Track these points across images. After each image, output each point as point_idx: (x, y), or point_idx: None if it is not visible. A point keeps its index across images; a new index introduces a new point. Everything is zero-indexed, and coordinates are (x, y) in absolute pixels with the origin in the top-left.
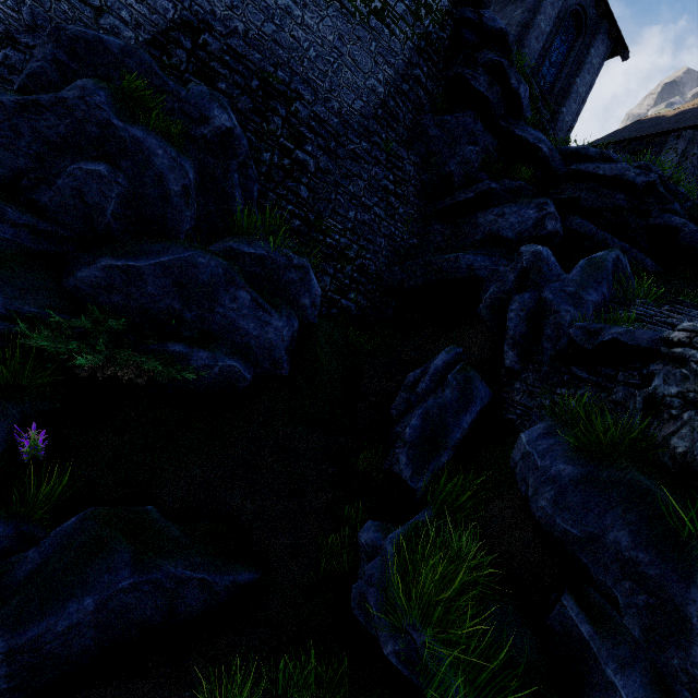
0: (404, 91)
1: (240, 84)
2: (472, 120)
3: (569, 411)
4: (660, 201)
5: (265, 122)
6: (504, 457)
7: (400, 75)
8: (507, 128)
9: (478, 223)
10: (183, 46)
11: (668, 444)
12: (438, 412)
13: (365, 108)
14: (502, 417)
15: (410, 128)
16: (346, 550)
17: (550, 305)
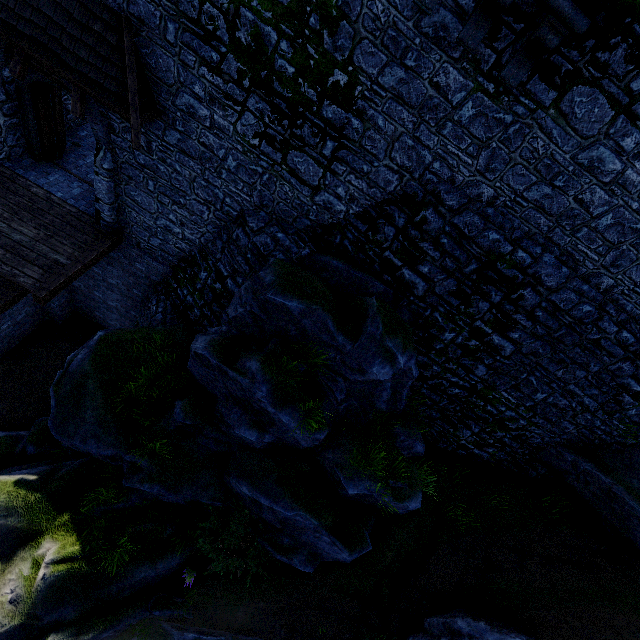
0: None
1: (448, 268)
2: None
3: None
4: None
5: (464, 304)
6: None
7: None
8: None
9: None
10: (394, 222)
11: None
12: None
13: None
14: None
15: None
16: None
17: None
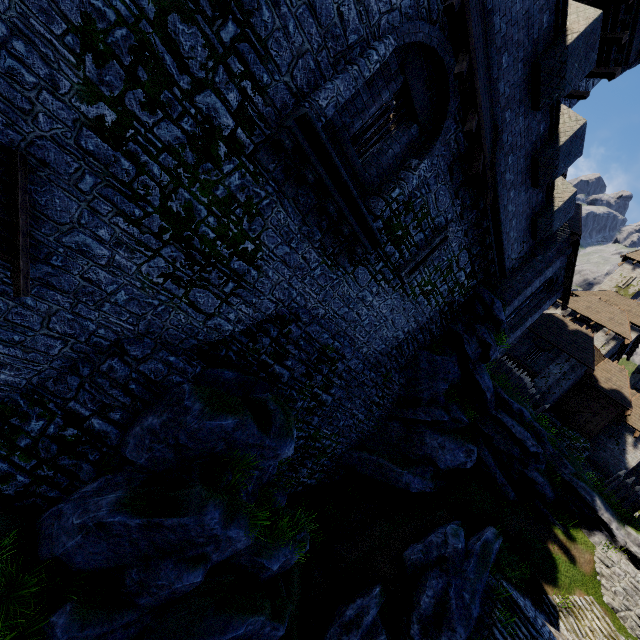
0: (417, 338)
1: (303, 359)
2: (453, 364)
3: None
4: (537, 461)
5: (309, 380)
6: None
7: (420, 326)
8: (472, 371)
9: (425, 440)
10: (270, 334)
11: None
12: None
13: (385, 348)
14: None
15: (409, 358)
16: None
17: (452, 615)
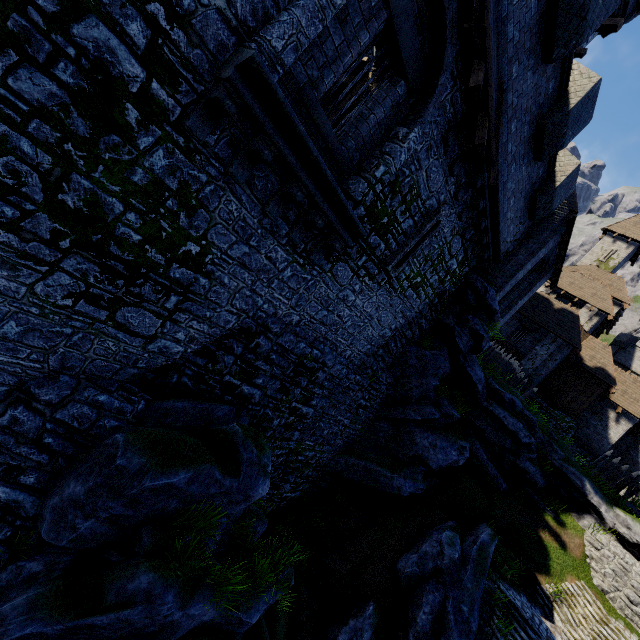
0: (405, 334)
1: (276, 375)
2: (443, 358)
3: None
4: (528, 451)
5: (285, 395)
6: None
7: (408, 322)
8: (463, 363)
9: (415, 439)
10: (233, 351)
11: None
12: None
13: (370, 348)
14: None
15: (397, 356)
16: None
17: (451, 632)
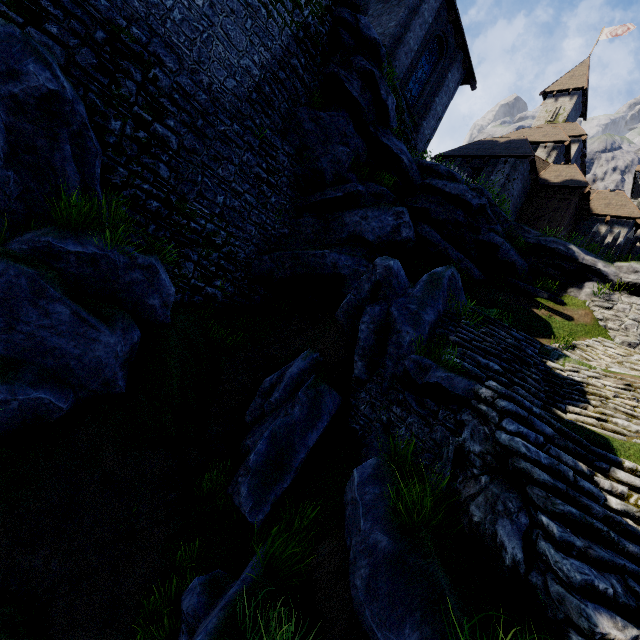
0: (280, 78)
1: (79, 32)
2: (345, 121)
3: (400, 437)
4: (488, 221)
5: (114, 84)
6: (343, 477)
7: (277, 61)
8: (376, 134)
9: (345, 221)
10: None
11: (467, 508)
12: (286, 433)
13: (239, 88)
14: (348, 425)
15: (286, 117)
16: (172, 603)
17: (394, 323)
